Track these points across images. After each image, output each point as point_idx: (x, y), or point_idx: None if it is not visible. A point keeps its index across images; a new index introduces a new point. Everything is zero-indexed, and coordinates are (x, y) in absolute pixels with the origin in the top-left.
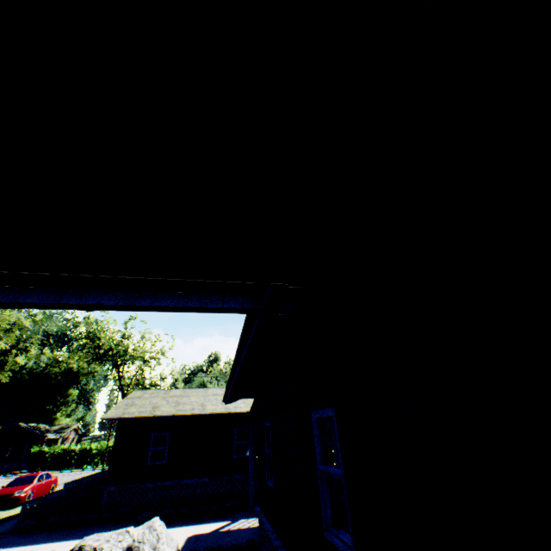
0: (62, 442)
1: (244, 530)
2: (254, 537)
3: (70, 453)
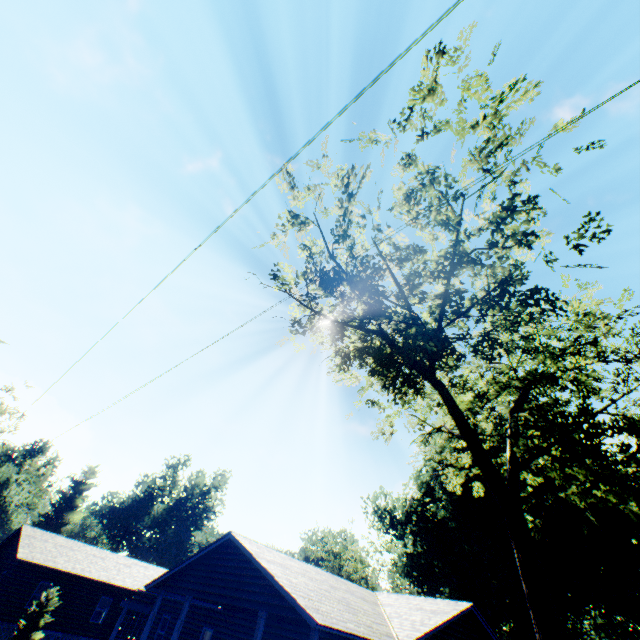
0: None
1: None
2: None
3: None
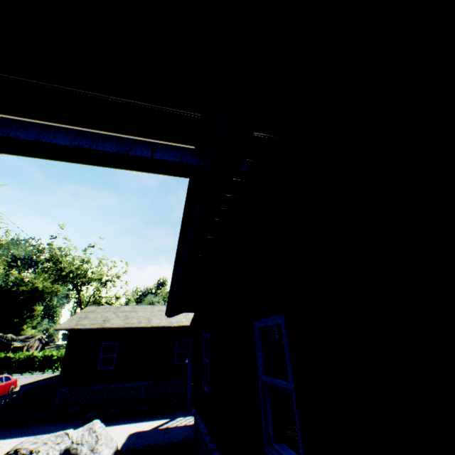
0: (27, 349)
1: (180, 428)
2: (189, 434)
3: (33, 359)
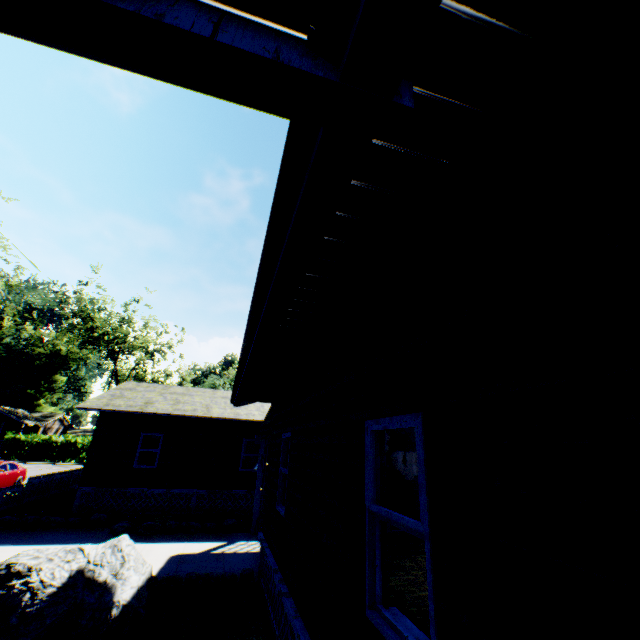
0: (43, 431)
1: (241, 555)
2: (252, 565)
3: (51, 444)
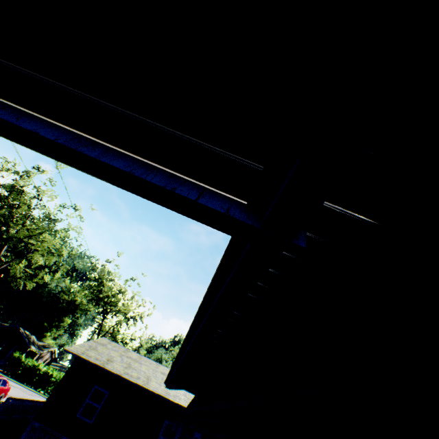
0: (37, 357)
1: None
2: None
3: (36, 370)
